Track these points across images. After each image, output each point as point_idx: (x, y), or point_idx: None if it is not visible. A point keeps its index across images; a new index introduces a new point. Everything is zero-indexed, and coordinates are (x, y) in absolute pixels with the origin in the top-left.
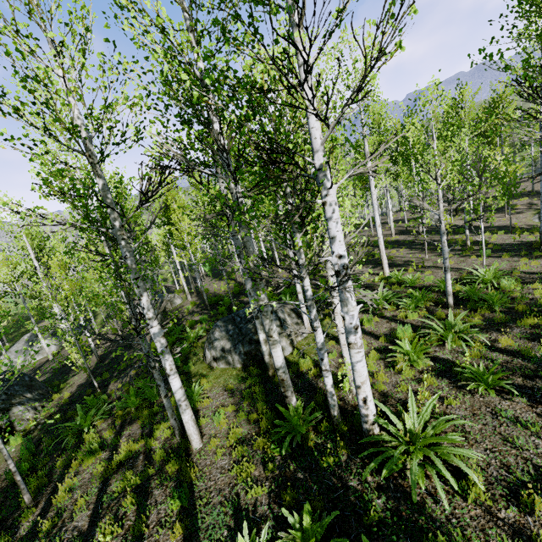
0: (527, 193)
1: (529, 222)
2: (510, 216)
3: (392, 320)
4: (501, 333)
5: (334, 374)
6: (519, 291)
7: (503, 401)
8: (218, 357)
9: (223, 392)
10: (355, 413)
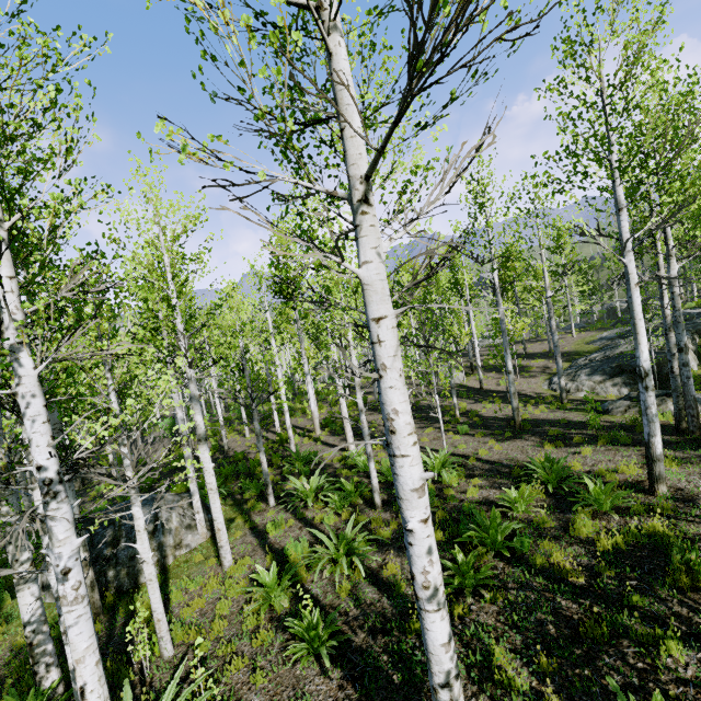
0: (546, 353)
1: (538, 389)
2: (506, 382)
3: (307, 525)
4: (399, 553)
5: (171, 620)
6: (457, 488)
7: (318, 677)
8: (48, 584)
9: (5, 654)
10: (135, 700)
